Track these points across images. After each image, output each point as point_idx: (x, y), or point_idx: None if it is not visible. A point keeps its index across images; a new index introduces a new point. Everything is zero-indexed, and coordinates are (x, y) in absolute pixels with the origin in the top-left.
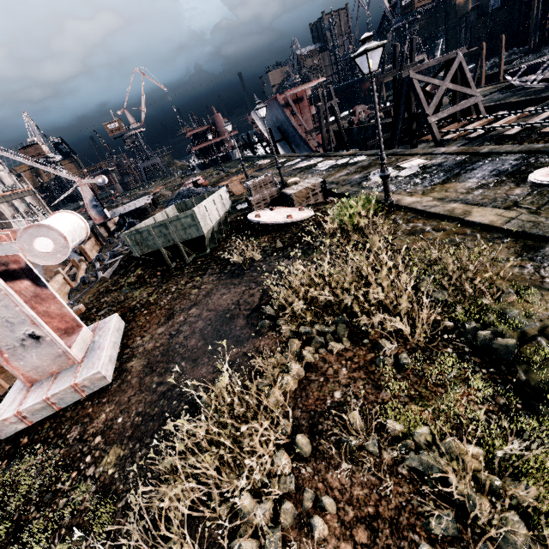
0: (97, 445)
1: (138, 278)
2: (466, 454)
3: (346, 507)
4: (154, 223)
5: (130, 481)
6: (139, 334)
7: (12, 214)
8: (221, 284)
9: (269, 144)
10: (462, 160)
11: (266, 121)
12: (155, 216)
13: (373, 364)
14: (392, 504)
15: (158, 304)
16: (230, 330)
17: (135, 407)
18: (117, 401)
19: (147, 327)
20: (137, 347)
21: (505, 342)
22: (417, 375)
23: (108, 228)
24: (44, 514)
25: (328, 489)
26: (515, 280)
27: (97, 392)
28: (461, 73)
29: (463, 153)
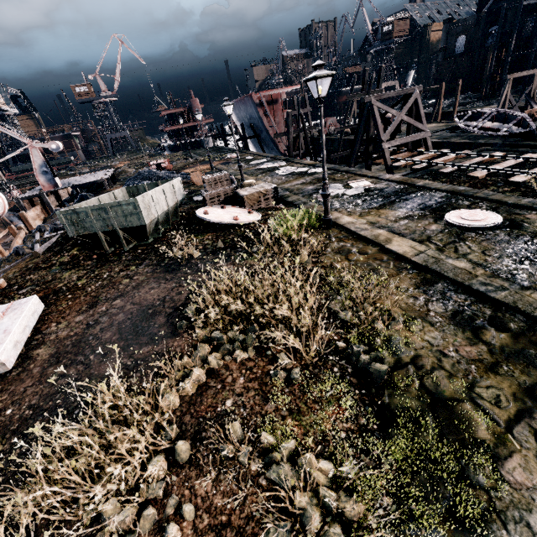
0: None
1: (72, 258)
2: (317, 469)
3: (203, 515)
4: (93, 205)
5: None
6: (56, 319)
7: None
8: (154, 277)
9: (240, 139)
10: (400, 189)
11: (240, 116)
12: (101, 197)
13: (269, 375)
14: (244, 514)
15: (85, 290)
16: (148, 327)
17: (29, 399)
18: (11, 390)
19: (67, 313)
20: (50, 334)
21: (379, 368)
22: (302, 390)
23: (59, 197)
24: None
25: (193, 496)
26: (407, 310)
27: None
28: (416, 108)
29: (403, 183)
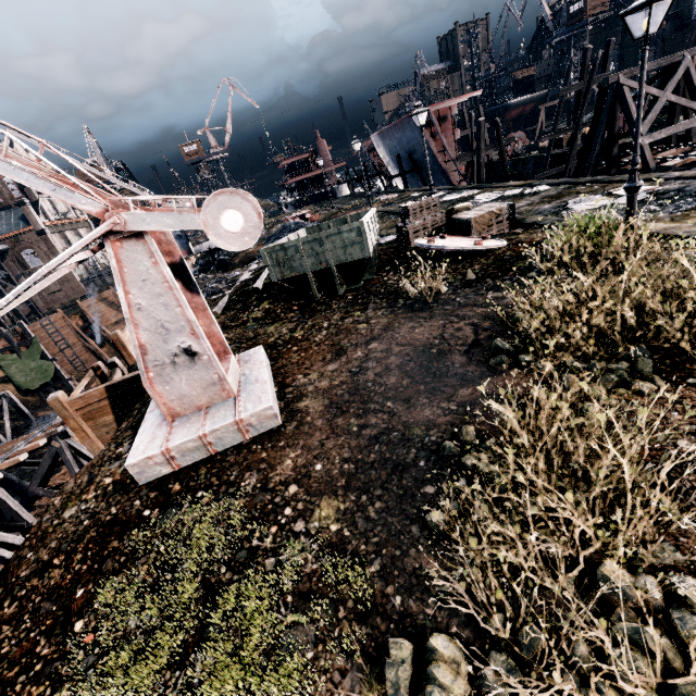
0: (295, 496)
1: (266, 313)
2: None
3: None
4: (306, 237)
5: (475, 514)
6: (298, 371)
7: (64, 248)
8: (402, 317)
9: (396, 175)
10: None
11: (392, 146)
12: (289, 237)
13: None
14: None
15: (311, 340)
16: (446, 367)
17: (337, 453)
18: (302, 445)
19: (308, 364)
20: (304, 386)
21: None
22: None
23: None
24: (245, 576)
25: None
26: None
27: (265, 434)
28: (686, 82)
29: None
